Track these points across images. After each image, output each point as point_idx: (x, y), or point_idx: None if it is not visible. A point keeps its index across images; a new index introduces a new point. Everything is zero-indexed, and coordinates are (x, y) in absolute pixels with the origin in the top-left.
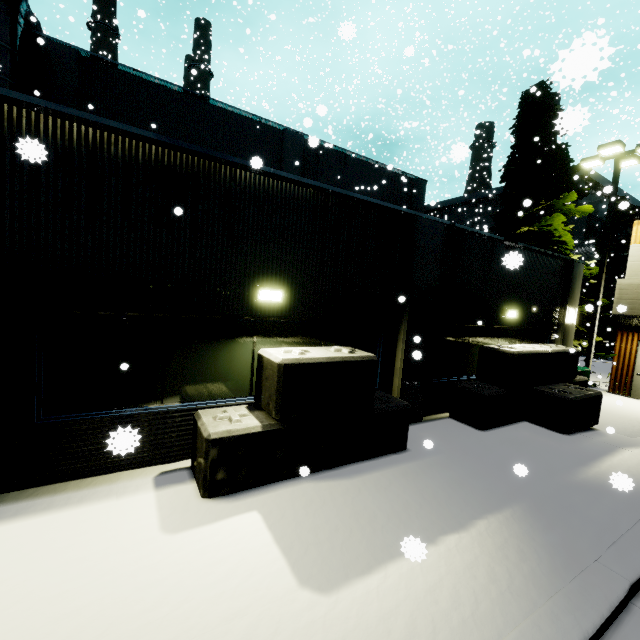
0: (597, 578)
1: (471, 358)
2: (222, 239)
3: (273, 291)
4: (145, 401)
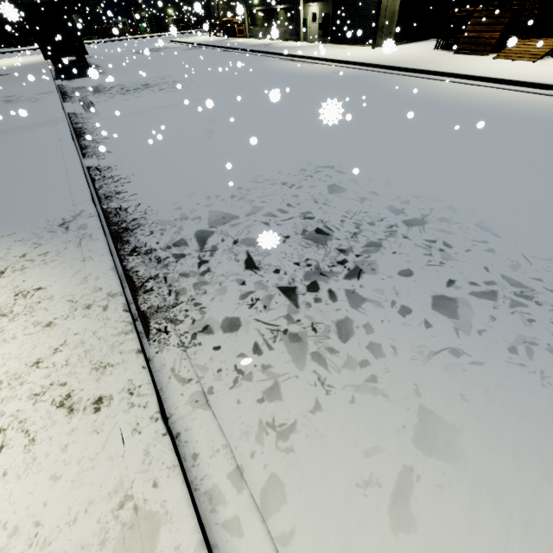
0: (195, 31)
1: None
2: (164, 6)
3: (171, 11)
4: (164, 26)
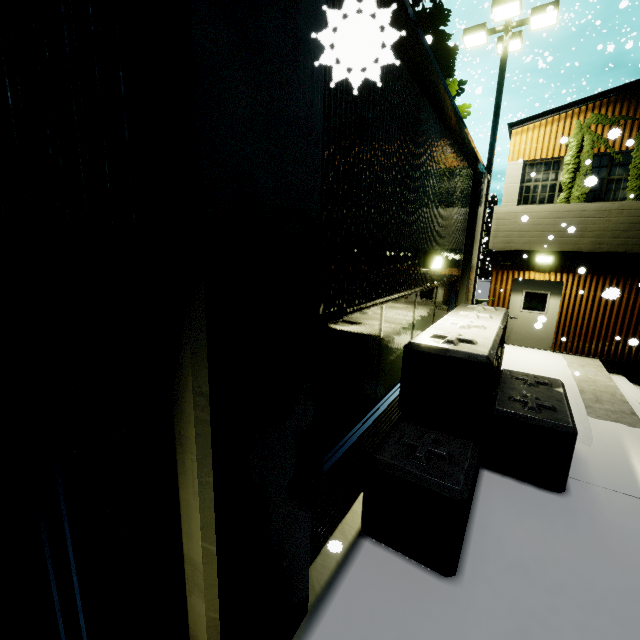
0: None
1: (382, 365)
2: None
3: None
4: None
